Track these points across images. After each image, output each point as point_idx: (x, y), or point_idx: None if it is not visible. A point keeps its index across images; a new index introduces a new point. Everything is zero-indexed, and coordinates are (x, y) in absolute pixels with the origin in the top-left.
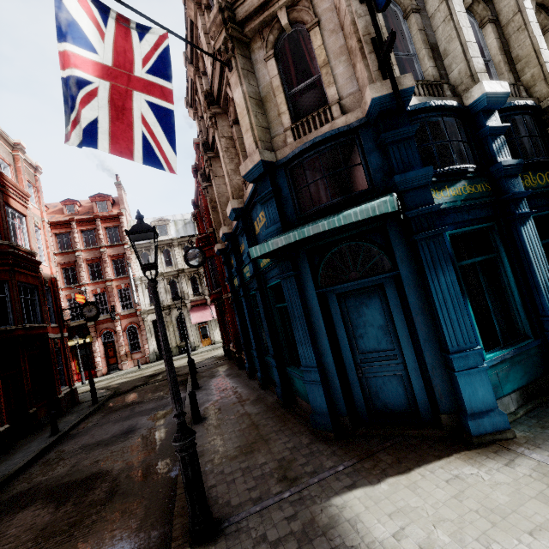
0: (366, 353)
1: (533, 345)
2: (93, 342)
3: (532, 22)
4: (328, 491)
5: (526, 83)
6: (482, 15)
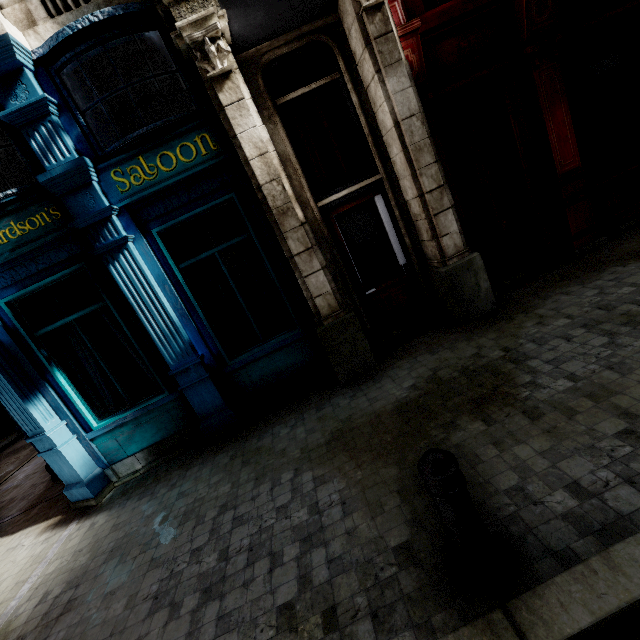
0: None
1: (167, 400)
2: None
3: None
4: None
5: None
6: None
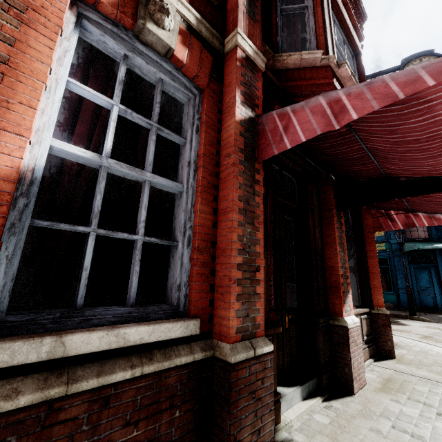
0: (421, 287)
1: None
2: None
3: None
4: (433, 315)
5: None
6: None
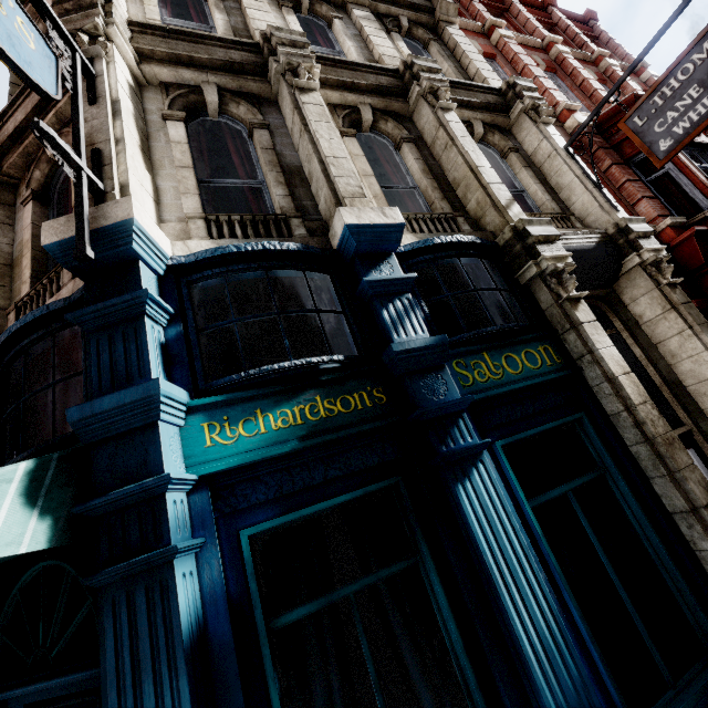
0: None
1: None
2: None
3: (461, 137)
4: None
5: (474, 213)
6: (395, 134)
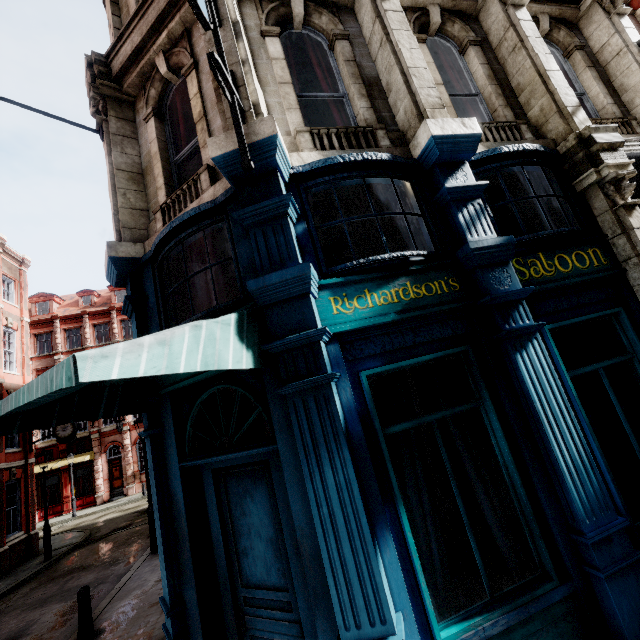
0: (251, 588)
1: (558, 596)
2: (96, 460)
3: (531, 37)
4: None
5: (535, 120)
6: (461, 37)
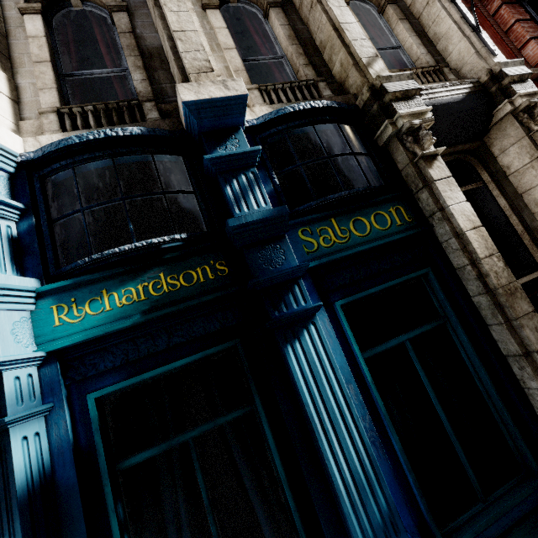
0: None
1: None
2: None
3: None
4: None
5: (339, 77)
6: (263, 0)
